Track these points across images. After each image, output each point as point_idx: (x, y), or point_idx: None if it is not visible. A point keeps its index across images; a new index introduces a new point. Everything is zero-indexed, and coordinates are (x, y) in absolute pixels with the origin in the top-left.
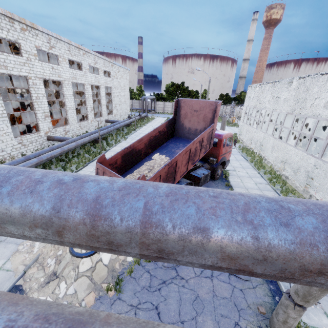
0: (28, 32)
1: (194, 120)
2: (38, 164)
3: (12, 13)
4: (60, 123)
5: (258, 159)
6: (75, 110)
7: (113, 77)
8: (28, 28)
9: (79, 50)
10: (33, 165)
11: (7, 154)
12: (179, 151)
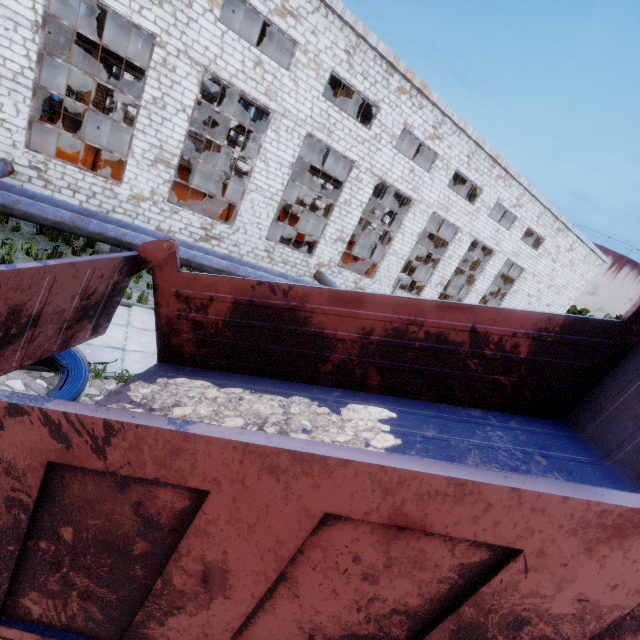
0: (409, 97)
1: None
2: (222, 272)
3: (399, 59)
4: (369, 276)
5: None
6: (403, 262)
7: (544, 252)
8: (413, 93)
9: (493, 165)
10: (212, 267)
11: (238, 254)
12: None
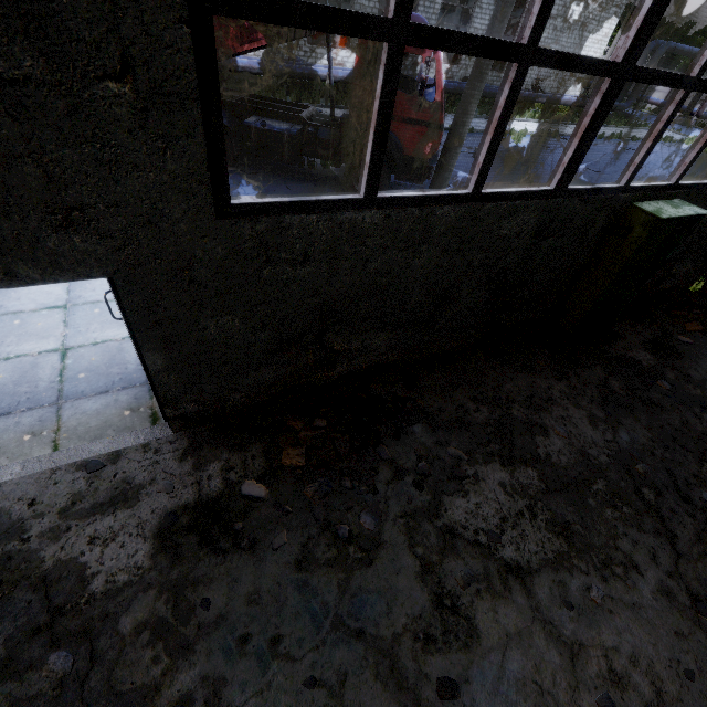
0: None
1: None
2: None
3: None
4: None
5: None
6: None
7: None
8: None
9: None
10: None
11: None
12: None
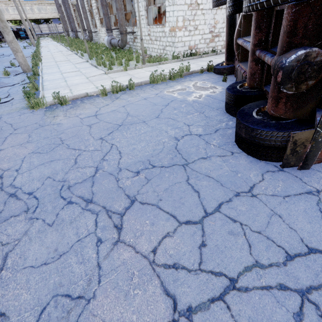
0: None
1: None
2: None
3: None
4: None
5: None
6: None
7: None
8: None
9: None
10: None
11: None
12: None
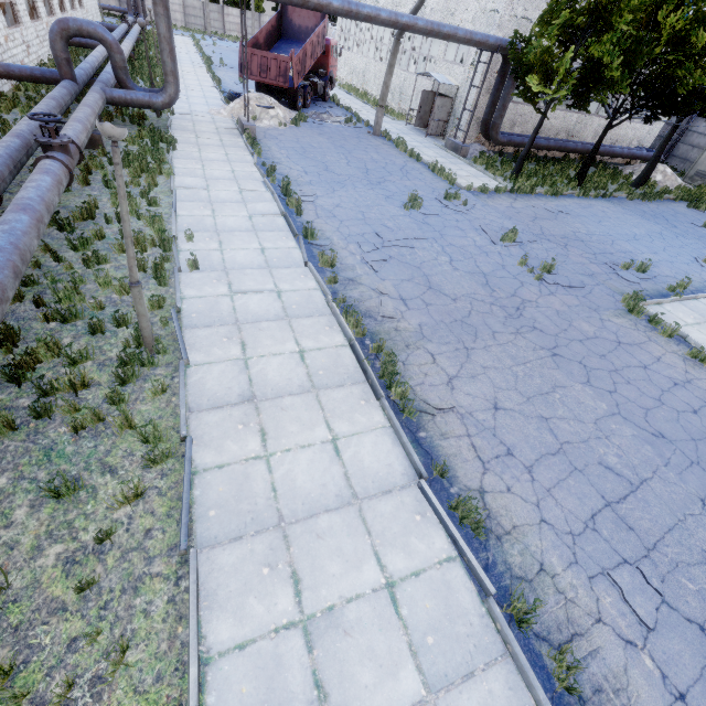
0: None
1: (304, 15)
2: None
3: None
4: None
5: (362, 93)
6: None
7: None
8: None
9: None
10: None
11: (36, 53)
12: (296, 52)
